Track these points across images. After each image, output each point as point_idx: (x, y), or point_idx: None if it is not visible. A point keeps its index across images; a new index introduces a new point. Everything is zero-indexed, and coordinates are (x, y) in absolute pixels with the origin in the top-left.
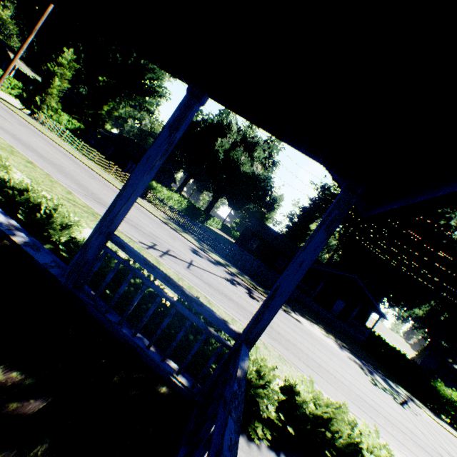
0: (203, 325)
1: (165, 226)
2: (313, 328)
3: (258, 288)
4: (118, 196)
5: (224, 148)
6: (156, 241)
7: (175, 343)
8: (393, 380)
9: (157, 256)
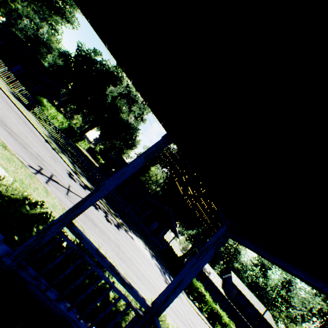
0: (129, 302)
1: (47, 145)
2: (139, 243)
3: (111, 210)
4: (89, 196)
5: (113, 95)
6: (42, 164)
7: (104, 315)
8: (173, 276)
9: (44, 183)
